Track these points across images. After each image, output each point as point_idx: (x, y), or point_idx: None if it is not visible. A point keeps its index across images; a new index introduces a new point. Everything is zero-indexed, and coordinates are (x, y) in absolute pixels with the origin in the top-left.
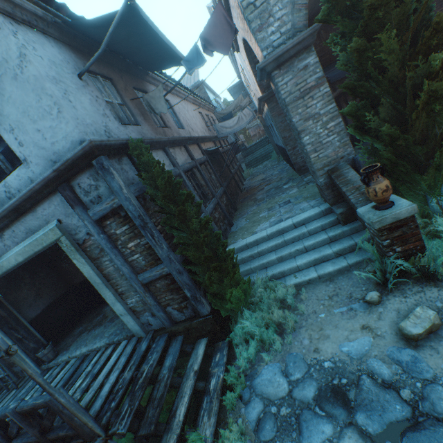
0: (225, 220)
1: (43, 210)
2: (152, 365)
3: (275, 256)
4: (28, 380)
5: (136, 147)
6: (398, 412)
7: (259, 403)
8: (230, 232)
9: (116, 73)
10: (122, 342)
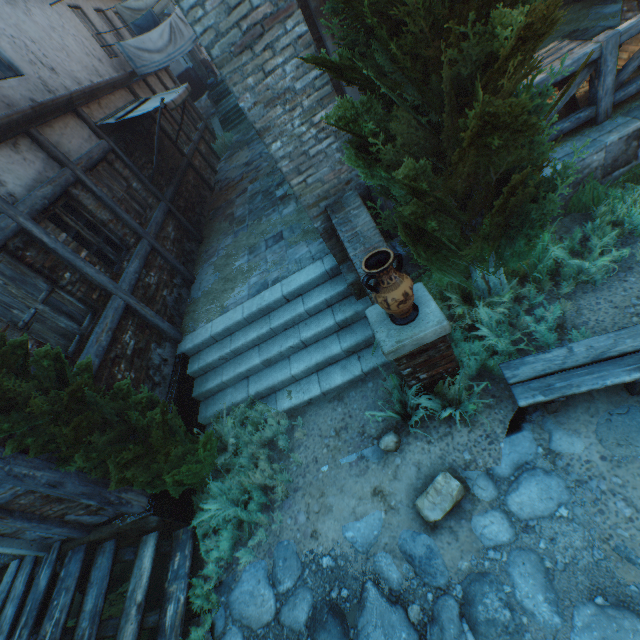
0: (175, 278)
1: None
2: (59, 622)
3: (259, 359)
4: None
5: None
6: None
7: (238, 636)
8: (190, 299)
9: None
10: (10, 567)
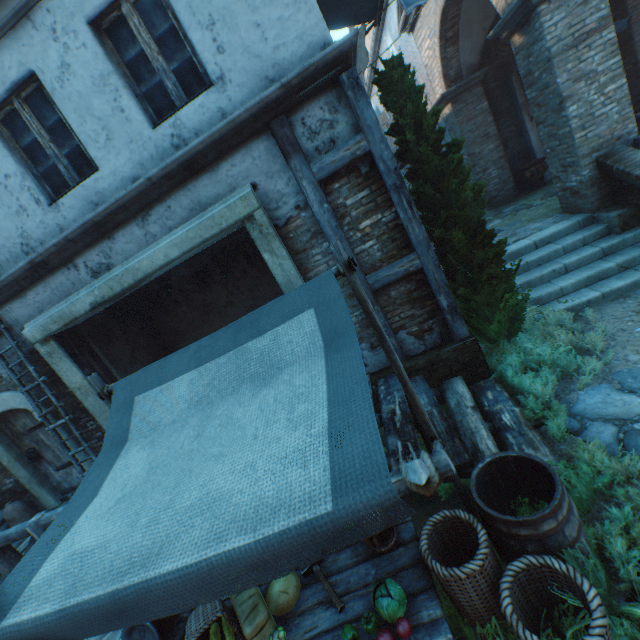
0: None
1: (229, 168)
2: (403, 401)
3: (518, 282)
4: None
5: (394, 66)
6: None
7: (606, 426)
8: None
9: None
10: None
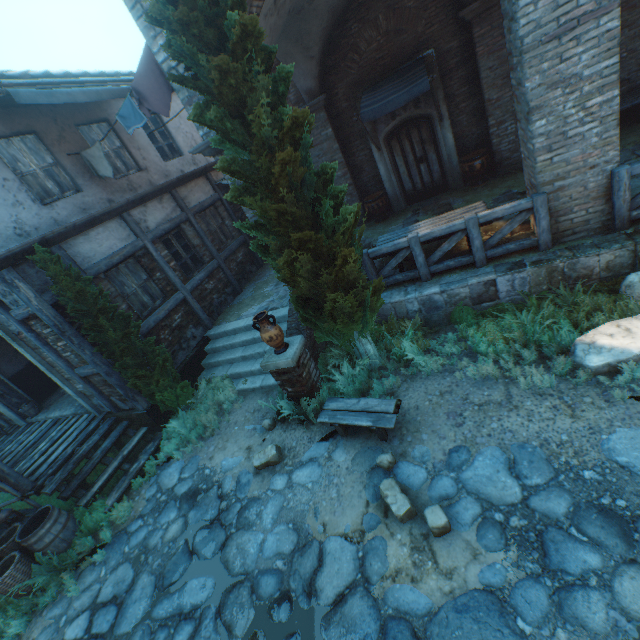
0: (228, 288)
1: None
2: (90, 445)
3: (240, 354)
4: (16, 429)
5: (40, 259)
6: (210, 515)
7: (155, 489)
8: (231, 304)
9: (45, 116)
10: (84, 416)
